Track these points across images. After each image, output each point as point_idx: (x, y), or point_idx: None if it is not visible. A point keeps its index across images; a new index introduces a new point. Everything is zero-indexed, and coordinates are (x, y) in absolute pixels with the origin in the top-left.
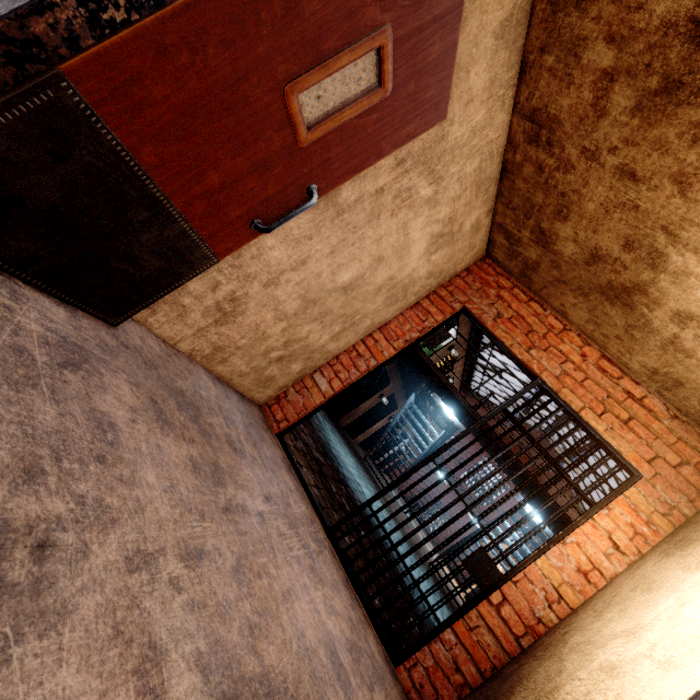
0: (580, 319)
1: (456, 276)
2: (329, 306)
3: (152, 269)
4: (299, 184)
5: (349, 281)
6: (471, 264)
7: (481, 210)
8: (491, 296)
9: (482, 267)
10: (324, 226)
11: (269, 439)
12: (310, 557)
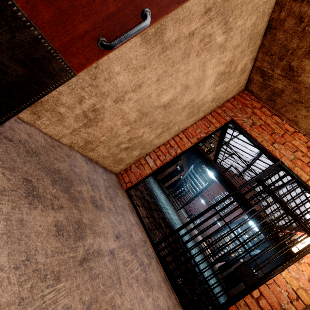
0: (307, 125)
1: (227, 101)
2: (155, 117)
3: (16, 76)
4: (135, 5)
5: (167, 101)
6: (236, 94)
7: (249, 57)
8: (248, 113)
9: (243, 96)
10: (153, 59)
11: (121, 193)
12: (144, 271)
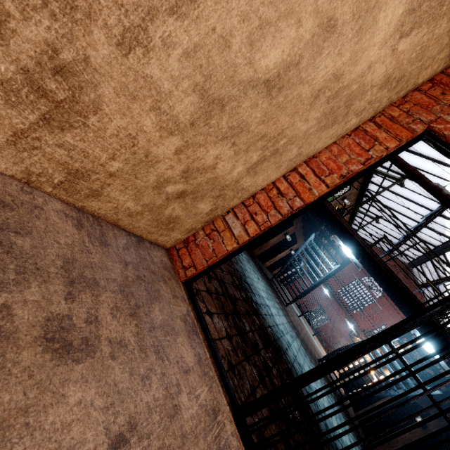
0: None
1: (414, 90)
2: (244, 117)
3: None
4: None
5: (276, 69)
6: (438, 72)
7: None
8: None
9: None
10: None
11: (169, 292)
12: None
